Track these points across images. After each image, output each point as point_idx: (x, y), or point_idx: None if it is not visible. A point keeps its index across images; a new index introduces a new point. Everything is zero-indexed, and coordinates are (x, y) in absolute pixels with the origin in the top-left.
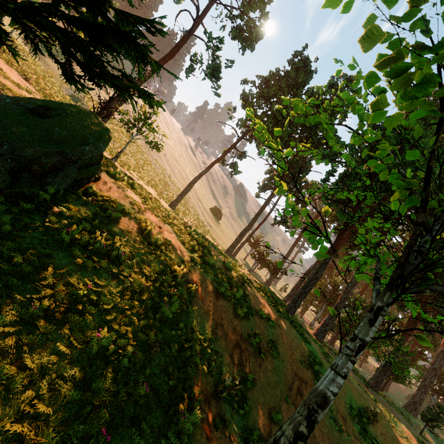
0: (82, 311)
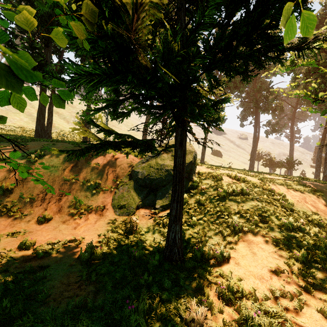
0: (265, 217)
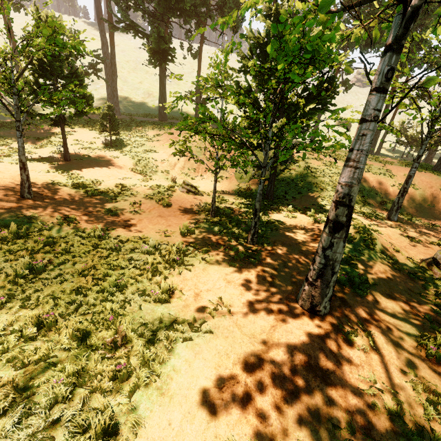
0: (324, 187)
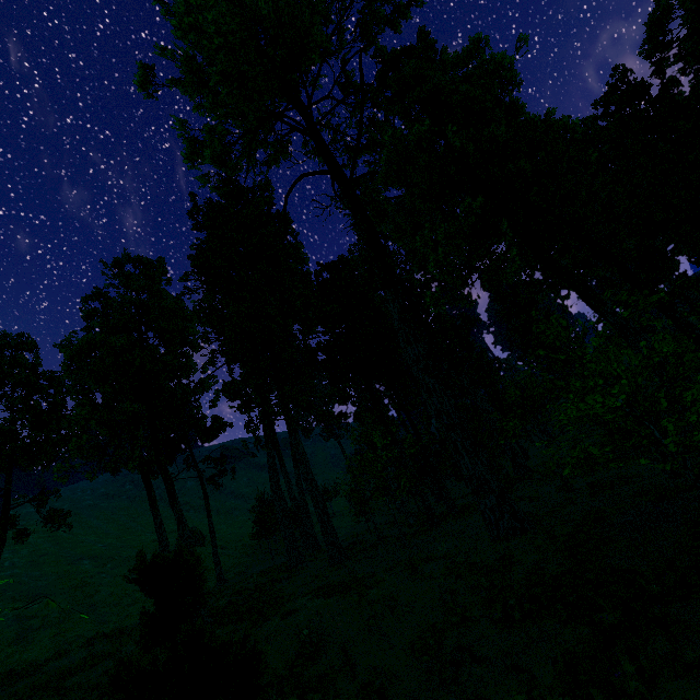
0: None
